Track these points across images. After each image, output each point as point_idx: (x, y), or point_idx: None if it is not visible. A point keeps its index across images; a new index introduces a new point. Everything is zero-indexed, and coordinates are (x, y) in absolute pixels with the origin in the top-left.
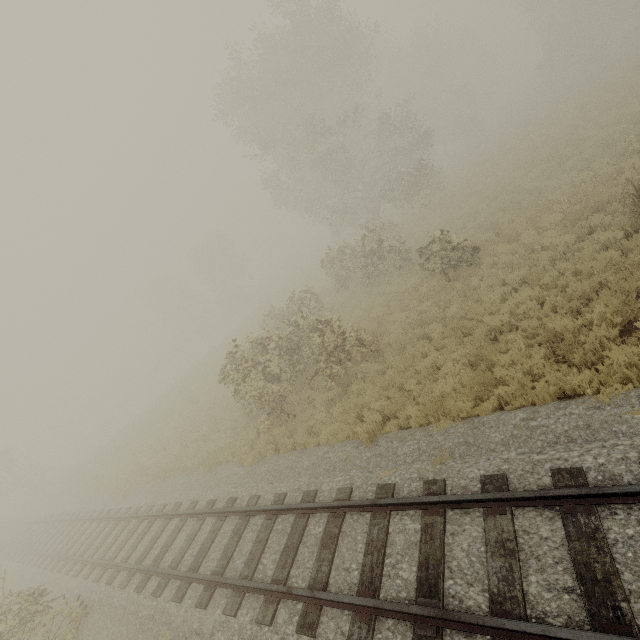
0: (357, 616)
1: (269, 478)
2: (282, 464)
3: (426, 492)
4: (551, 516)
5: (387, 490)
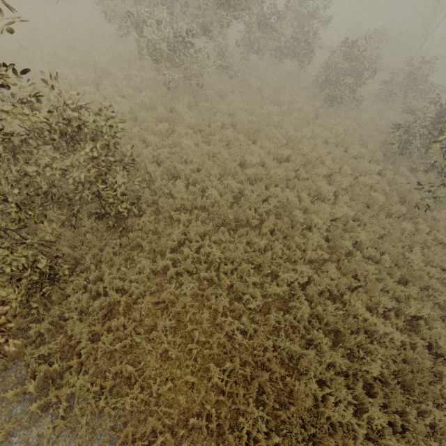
0: None
1: None
2: None
3: None
4: None
5: None
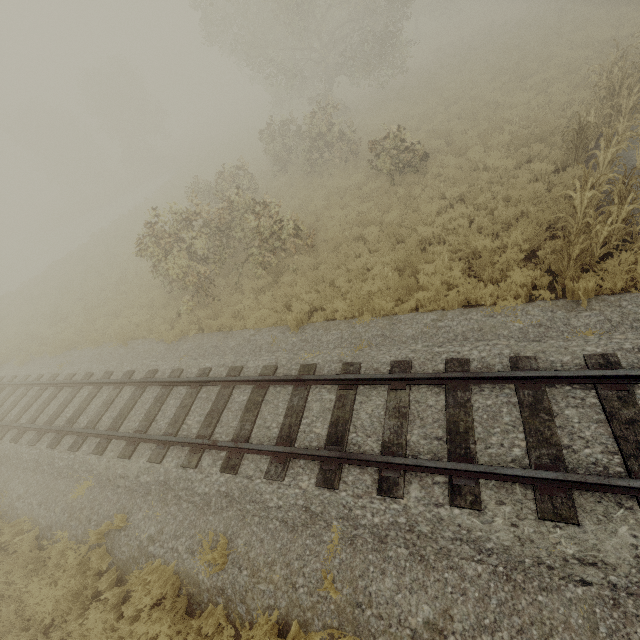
0: (275, 459)
1: (193, 355)
2: (207, 343)
3: (344, 372)
4: (438, 391)
5: (310, 369)
